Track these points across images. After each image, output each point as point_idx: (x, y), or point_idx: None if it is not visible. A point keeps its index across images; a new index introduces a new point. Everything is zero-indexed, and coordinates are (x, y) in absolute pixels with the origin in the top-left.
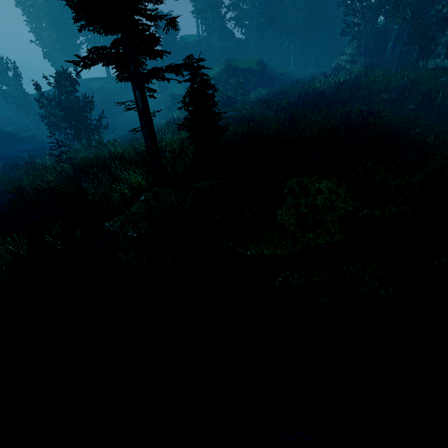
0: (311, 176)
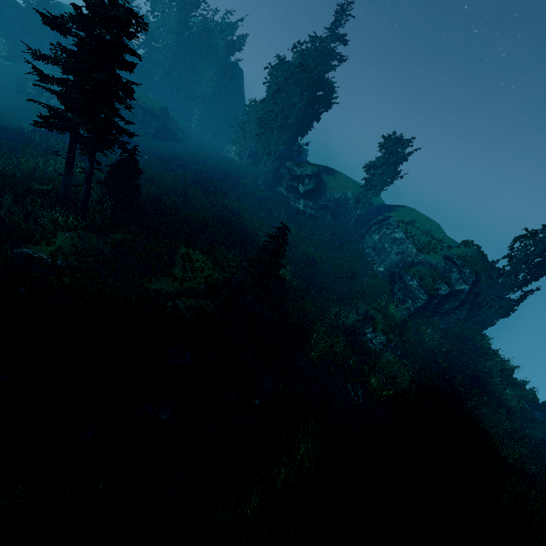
0: (194, 250)
